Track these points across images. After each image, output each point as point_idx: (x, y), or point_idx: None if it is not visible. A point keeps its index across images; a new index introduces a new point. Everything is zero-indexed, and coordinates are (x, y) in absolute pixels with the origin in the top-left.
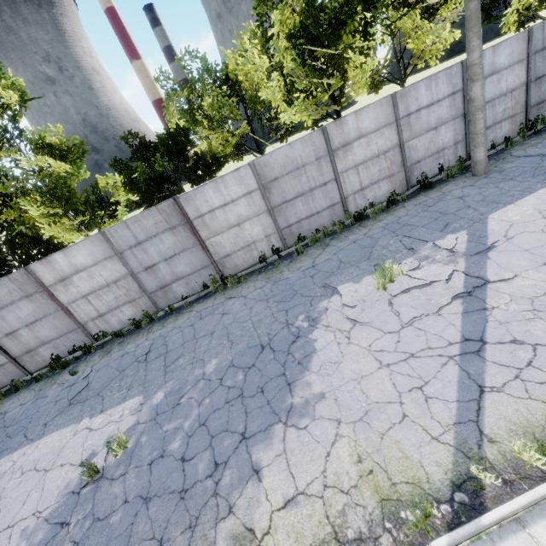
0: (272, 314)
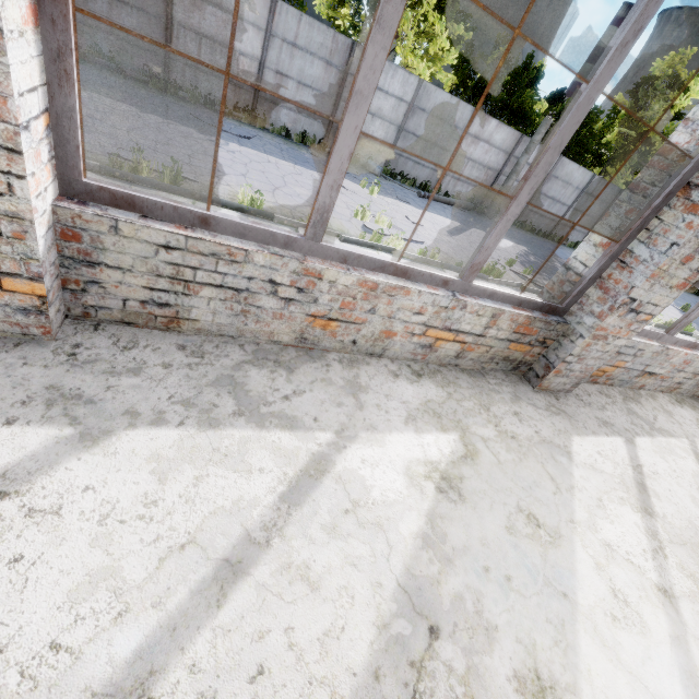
0: (684, 301)
